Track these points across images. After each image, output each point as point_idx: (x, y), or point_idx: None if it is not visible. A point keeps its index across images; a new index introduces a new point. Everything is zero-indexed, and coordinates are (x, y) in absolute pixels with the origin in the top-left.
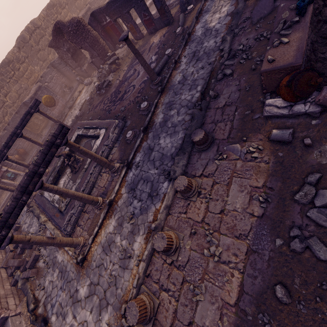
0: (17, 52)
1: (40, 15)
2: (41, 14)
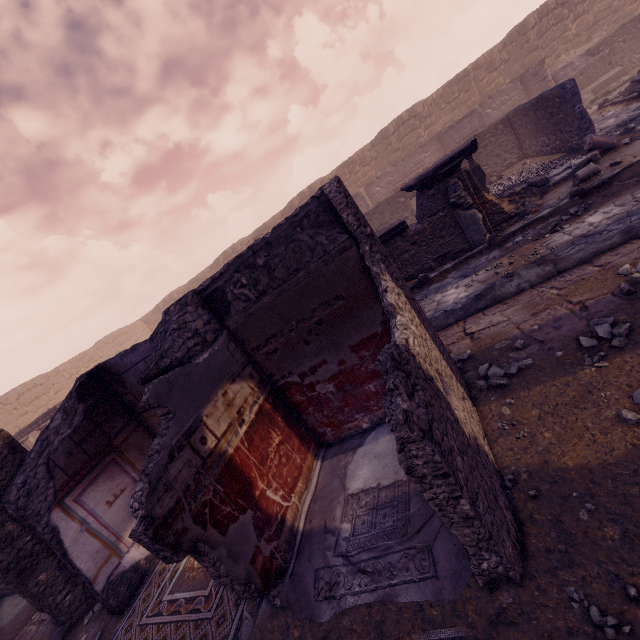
0: (279, 218)
1: (326, 176)
2: (329, 175)
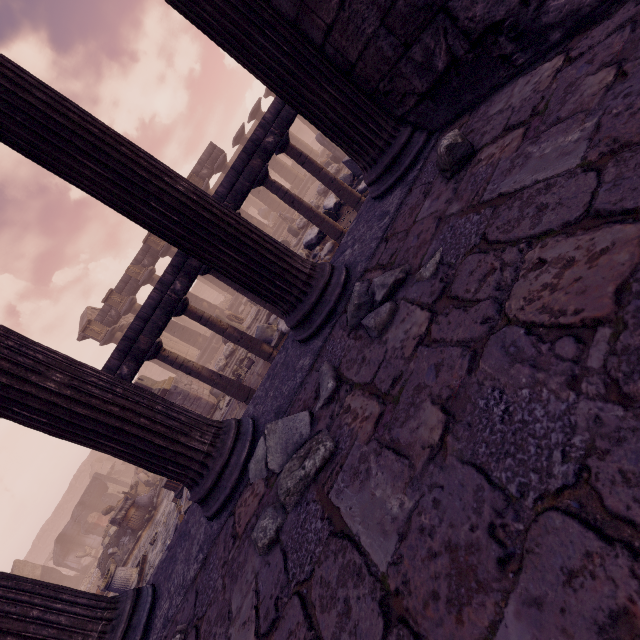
0: None
1: None
2: None
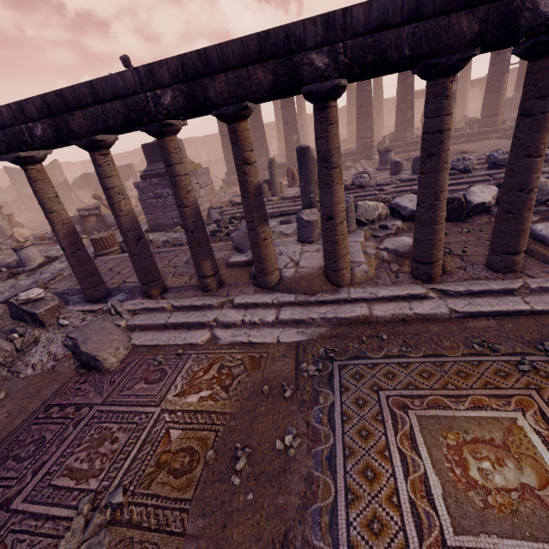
0: None
1: (199, 137)
2: (200, 137)
